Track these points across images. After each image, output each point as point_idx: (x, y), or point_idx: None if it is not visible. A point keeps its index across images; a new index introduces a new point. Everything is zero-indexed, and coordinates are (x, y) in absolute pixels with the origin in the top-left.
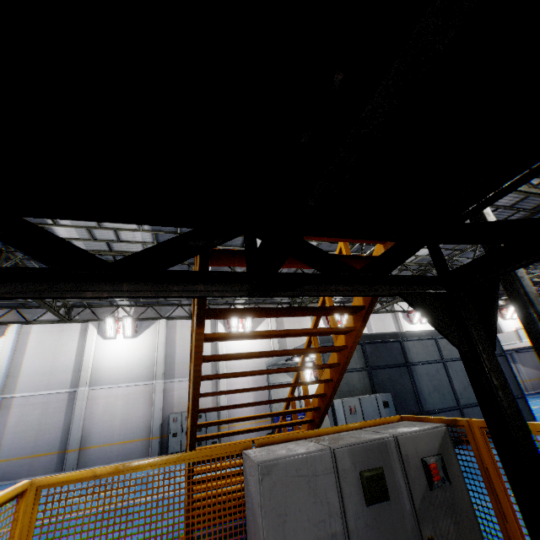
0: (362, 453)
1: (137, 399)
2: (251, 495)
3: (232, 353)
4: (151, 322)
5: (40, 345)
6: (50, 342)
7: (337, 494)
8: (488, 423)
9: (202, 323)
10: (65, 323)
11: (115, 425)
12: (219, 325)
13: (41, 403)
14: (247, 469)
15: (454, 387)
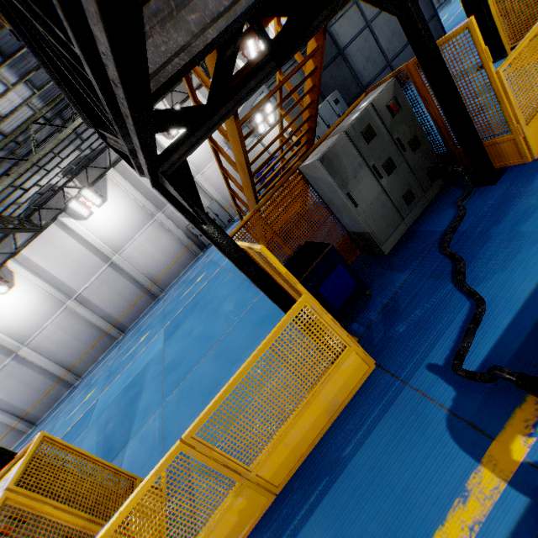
0: (358, 123)
1: (156, 236)
2: (317, 178)
3: (256, 126)
4: (103, 180)
5: (48, 259)
6: (52, 253)
7: (354, 149)
8: (418, 58)
9: (237, 115)
10: (42, 233)
11: (159, 259)
12: (159, 138)
13: (101, 284)
14: (308, 171)
15: (382, 47)
